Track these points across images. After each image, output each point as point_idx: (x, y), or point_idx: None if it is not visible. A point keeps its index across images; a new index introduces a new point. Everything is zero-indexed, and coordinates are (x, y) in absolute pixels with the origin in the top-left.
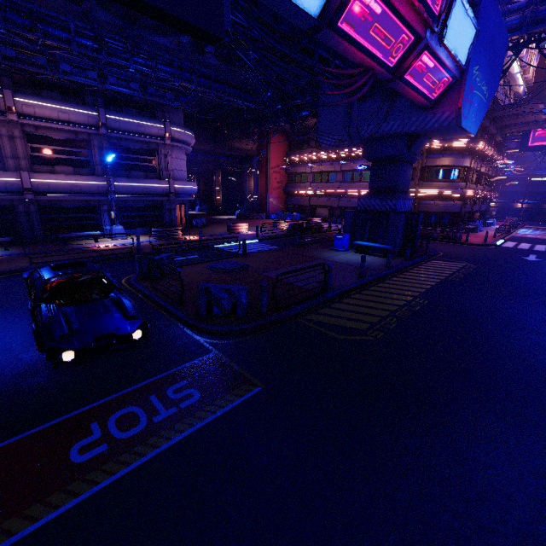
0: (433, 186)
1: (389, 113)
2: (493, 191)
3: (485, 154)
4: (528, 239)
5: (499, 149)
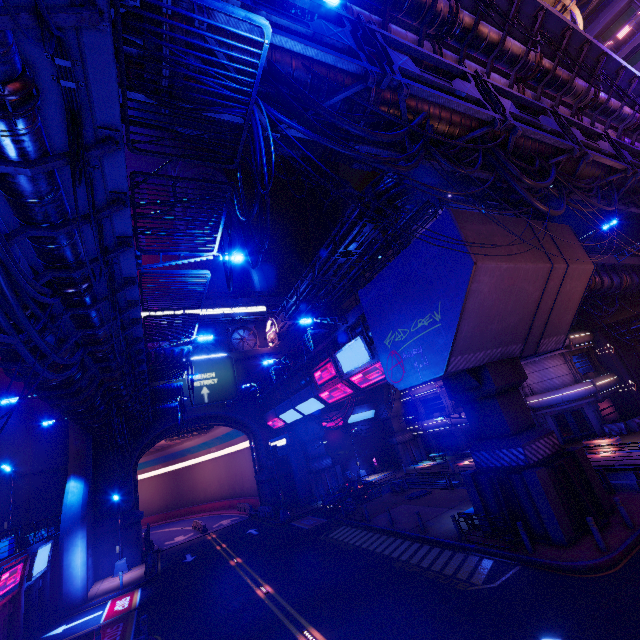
0: None
1: None
2: None
3: None
4: None
5: None
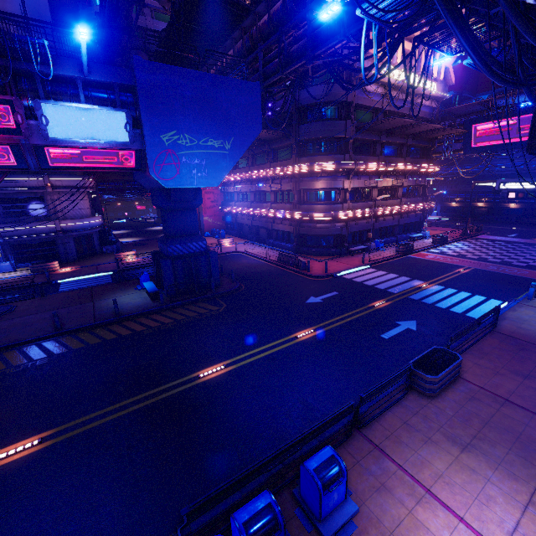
0: (308, 209)
1: (138, 171)
2: (426, 201)
3: (373, 171)
4: (409, 263)
5: (428, 155)
